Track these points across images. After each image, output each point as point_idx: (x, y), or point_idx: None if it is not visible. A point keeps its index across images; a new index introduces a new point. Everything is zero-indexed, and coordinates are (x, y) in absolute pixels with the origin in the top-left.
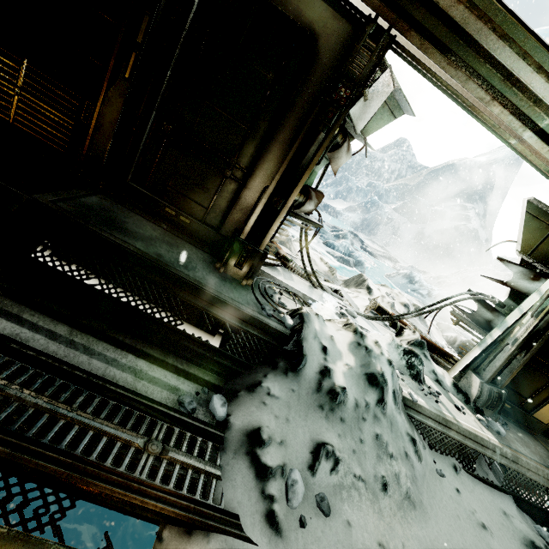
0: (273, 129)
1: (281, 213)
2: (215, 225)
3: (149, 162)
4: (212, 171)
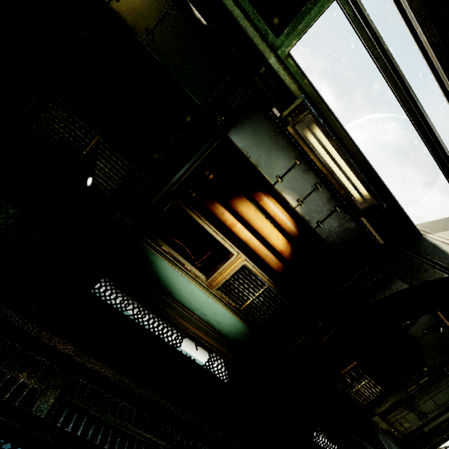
0: (447, 408)
1: (444, 442)
2: (405, 434)
3: (395, 413)
4: (416, 418)
